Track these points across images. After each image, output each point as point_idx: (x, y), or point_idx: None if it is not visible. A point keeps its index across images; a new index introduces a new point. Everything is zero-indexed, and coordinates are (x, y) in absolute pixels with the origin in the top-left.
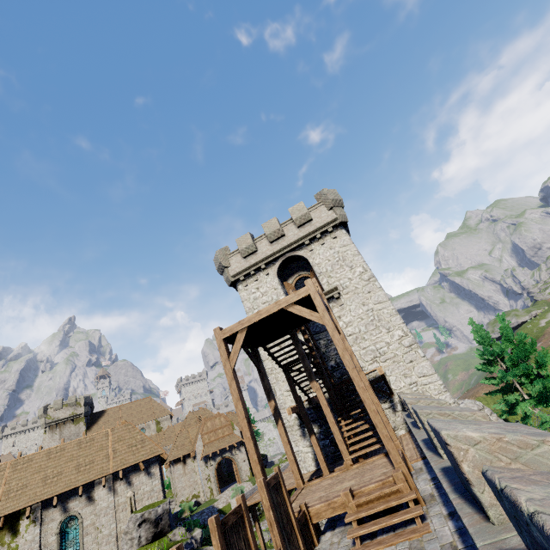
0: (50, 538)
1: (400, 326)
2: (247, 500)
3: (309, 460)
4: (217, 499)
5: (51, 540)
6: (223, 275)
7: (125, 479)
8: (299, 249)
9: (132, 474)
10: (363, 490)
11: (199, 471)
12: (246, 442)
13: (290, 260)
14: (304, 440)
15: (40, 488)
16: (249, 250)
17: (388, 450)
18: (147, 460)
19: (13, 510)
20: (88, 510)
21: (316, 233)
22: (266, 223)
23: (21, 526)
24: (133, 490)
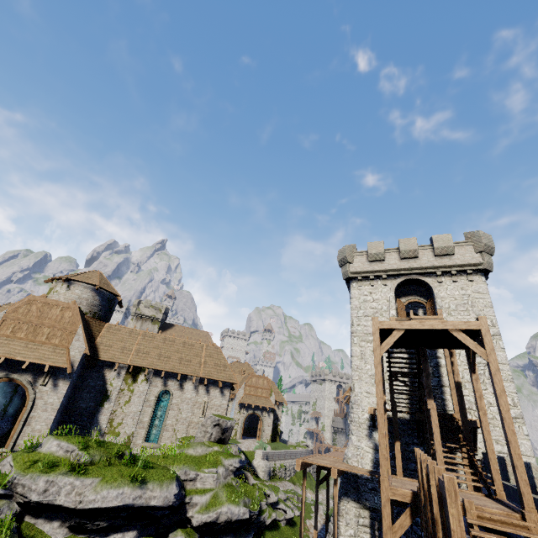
0: (151, 397)
1: (512, 394)
2: (305, 458)
3: (368, 459)
4: (240, 442)
5: (152, 399)
6: (341, 267)
7: (206, 387)
8: (427, 276)
9: (211, 386)
10: (484, 508)
11: (232, 412)
12: (378, 416)
13: (411, 281)
14: (369, 440)
15: (156, 360)
16: (377, 257)
17: (523, 492)
18: (224, 382)
19: (139, 365)
20: (178, 393)
21: (453, 268)
22: (405, 239)
23: (139, 378)
24: (208, 397)
